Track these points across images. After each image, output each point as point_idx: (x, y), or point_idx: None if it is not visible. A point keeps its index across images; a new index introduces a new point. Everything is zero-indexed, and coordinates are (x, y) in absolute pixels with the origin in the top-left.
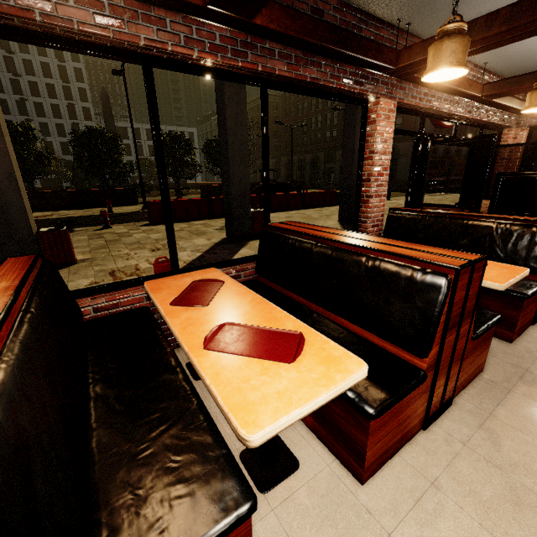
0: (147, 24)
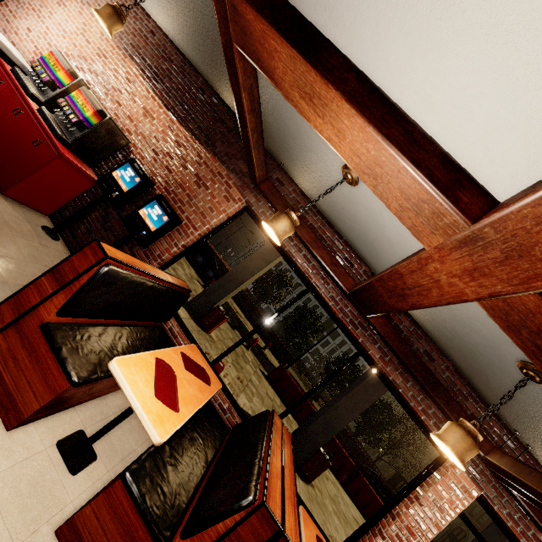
0: (320, 279)
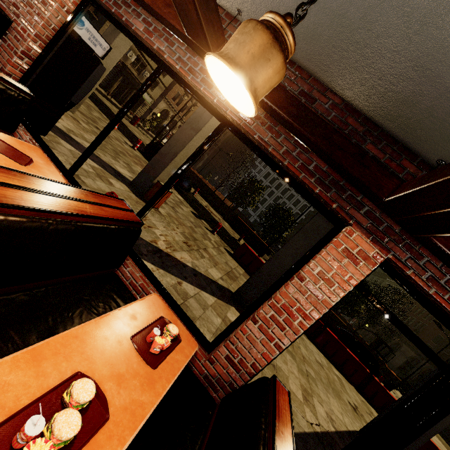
0: (164, 41)
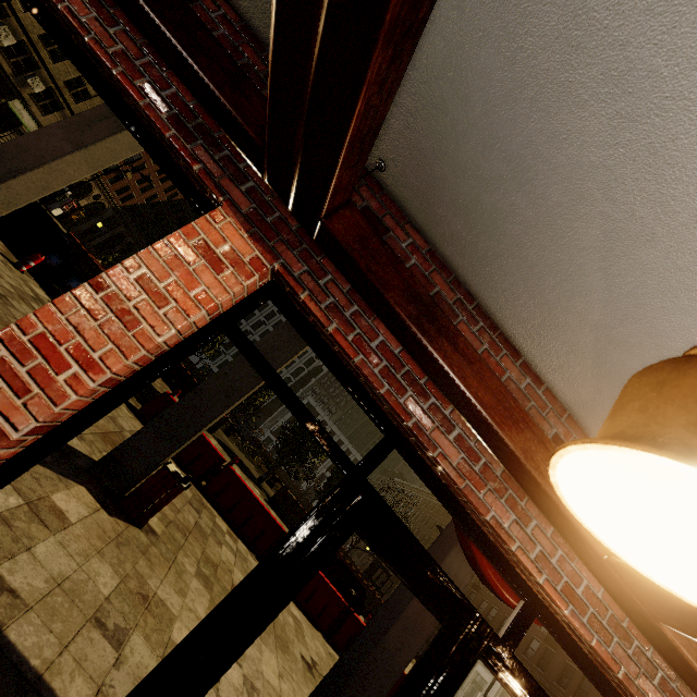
0: None
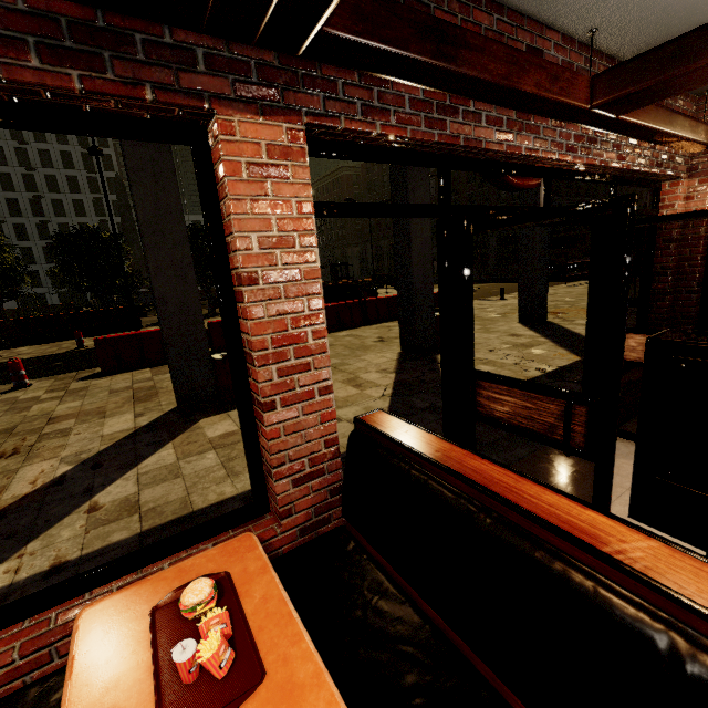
0: None
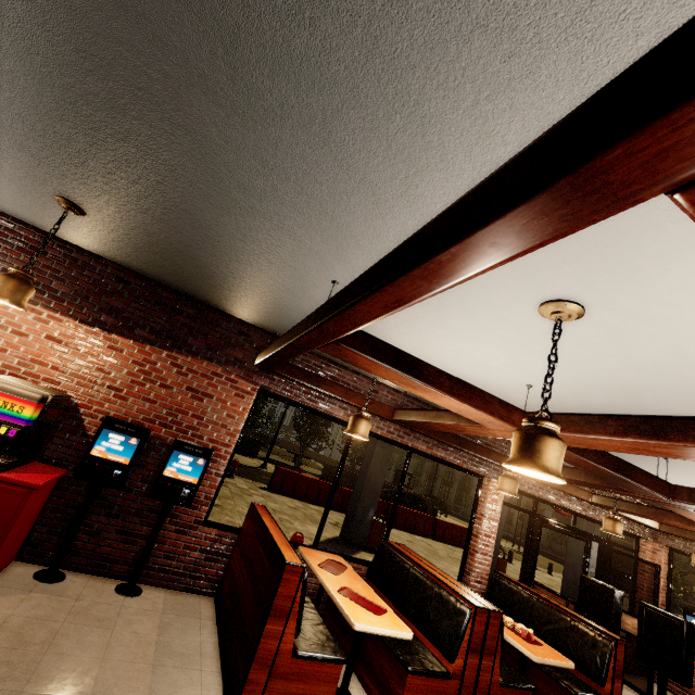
0: None
